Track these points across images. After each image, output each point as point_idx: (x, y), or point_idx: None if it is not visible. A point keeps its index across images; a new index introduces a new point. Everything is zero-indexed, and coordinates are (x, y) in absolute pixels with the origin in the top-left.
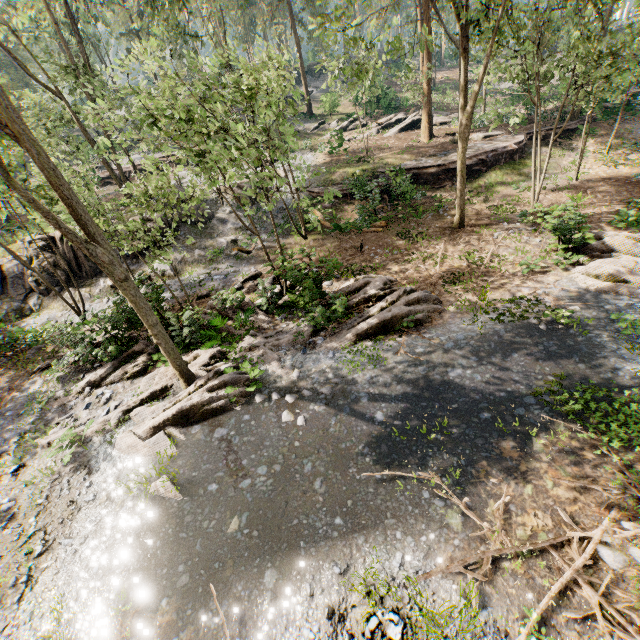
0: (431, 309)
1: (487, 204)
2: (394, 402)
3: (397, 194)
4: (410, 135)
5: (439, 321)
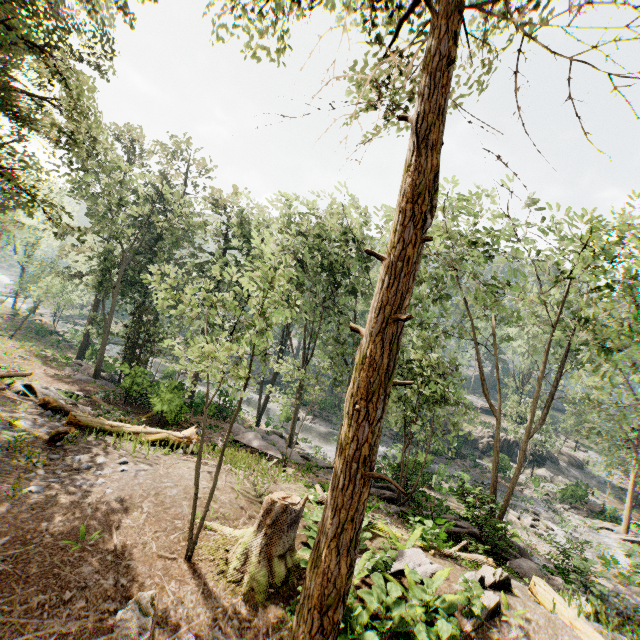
0: None
1: None
2: None
3: None
4: None
5: None
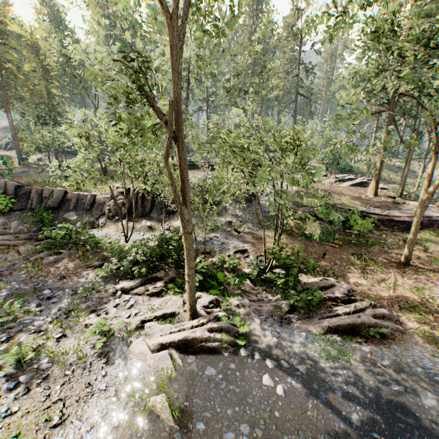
0: (393, 327)
1: (425, 253)
2: (369, 409)
3: (353, 226)
4: (358, 189)
5: (401, 341)
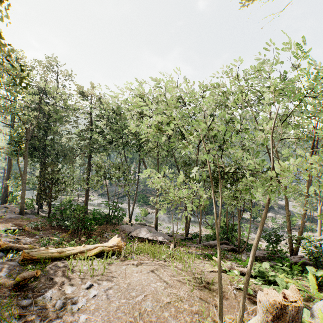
0: None
1: None
2: None
3: None
4: None
5: None
